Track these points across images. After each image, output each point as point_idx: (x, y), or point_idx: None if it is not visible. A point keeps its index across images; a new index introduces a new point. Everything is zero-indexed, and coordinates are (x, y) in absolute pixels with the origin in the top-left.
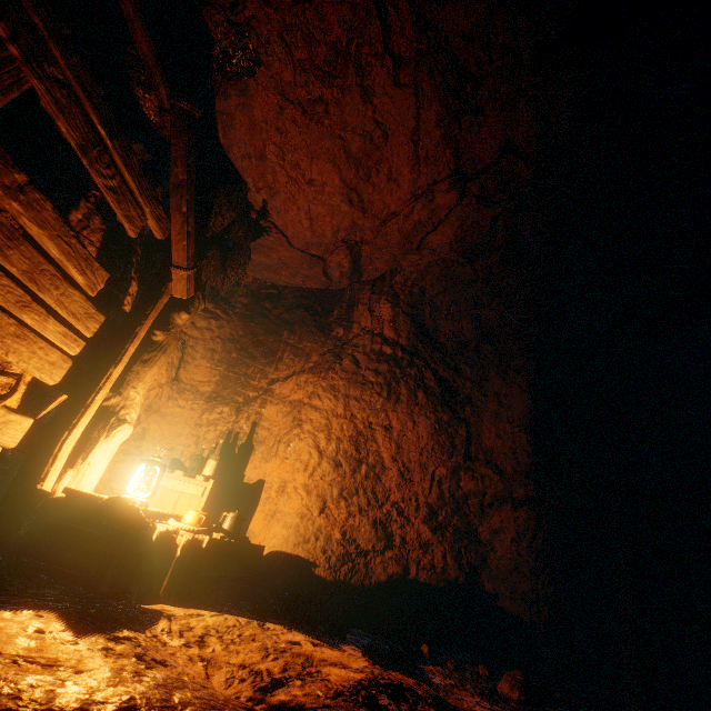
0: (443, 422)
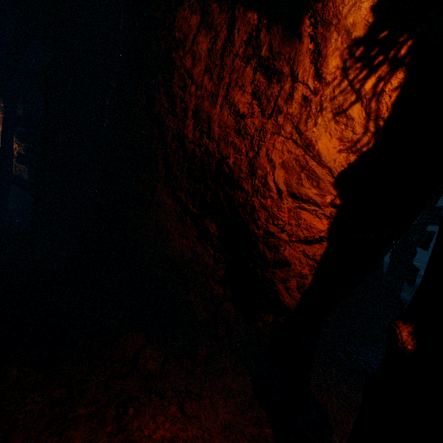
0: (1, 107)
